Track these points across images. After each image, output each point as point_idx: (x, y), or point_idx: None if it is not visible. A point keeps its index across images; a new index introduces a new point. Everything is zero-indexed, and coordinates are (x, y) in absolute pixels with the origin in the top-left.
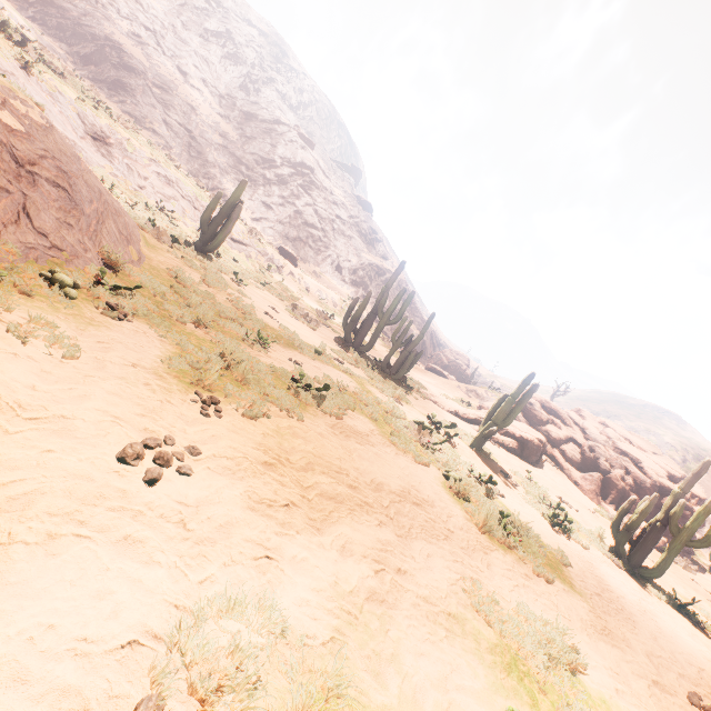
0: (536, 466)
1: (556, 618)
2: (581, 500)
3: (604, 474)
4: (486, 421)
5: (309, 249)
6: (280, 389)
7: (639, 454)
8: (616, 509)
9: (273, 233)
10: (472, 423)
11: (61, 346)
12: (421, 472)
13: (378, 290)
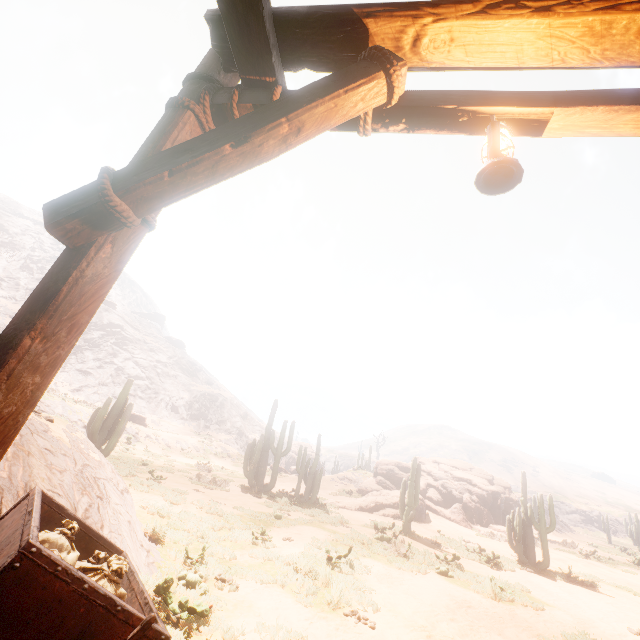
0: (427, 521)
1: (575, 628)
2: (465, 532)
3: (461, 502)
4: (402, 507)
5: (140, 400)
6: (332, 573)
7: (468, 475)
8: (481, 525)
9: (100, 398)
10: (375, 510)
11: (292, 636)
12: (434, 580)
13: (217, 415)
